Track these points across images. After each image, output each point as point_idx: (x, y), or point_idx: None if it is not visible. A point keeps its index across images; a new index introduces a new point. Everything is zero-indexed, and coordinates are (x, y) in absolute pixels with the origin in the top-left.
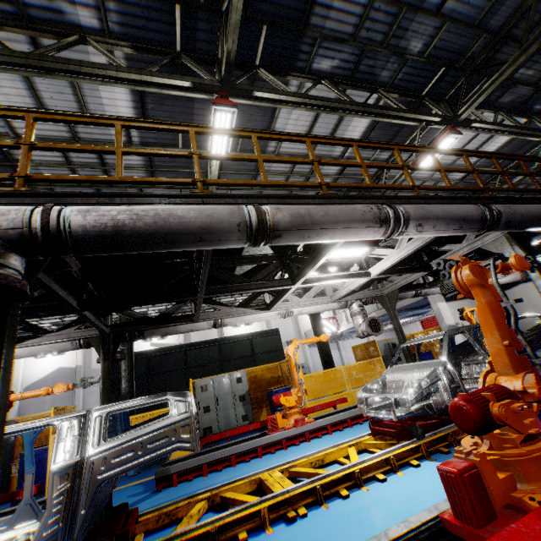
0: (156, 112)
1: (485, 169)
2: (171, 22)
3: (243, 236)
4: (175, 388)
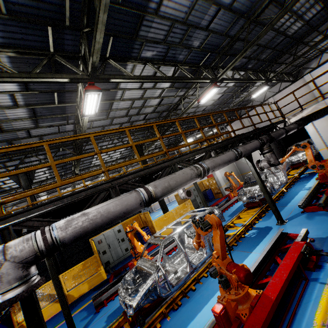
0: (36, 86)
1: (228, 93)
2: (44, 35)
3: (143, 207)
4: None
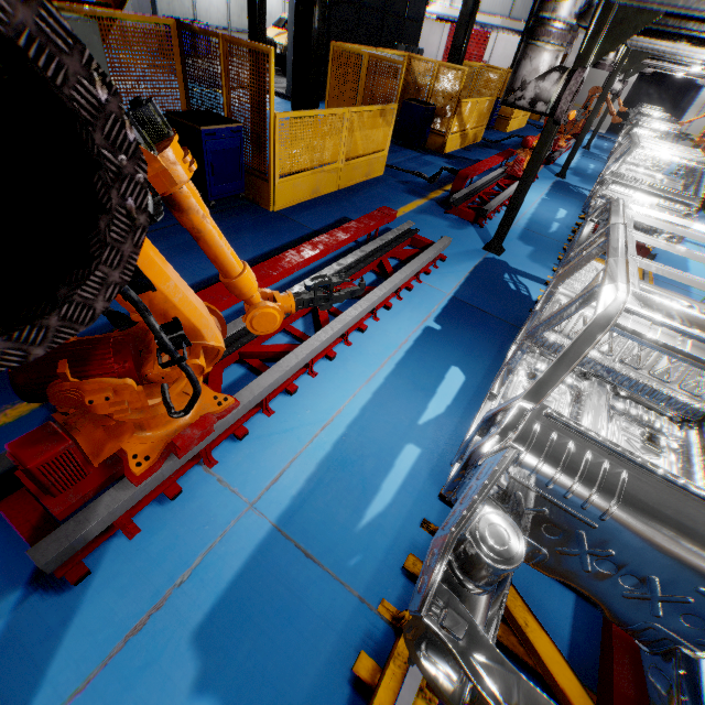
0: None
1: None
2: None
3: None
4: (347, 35)
